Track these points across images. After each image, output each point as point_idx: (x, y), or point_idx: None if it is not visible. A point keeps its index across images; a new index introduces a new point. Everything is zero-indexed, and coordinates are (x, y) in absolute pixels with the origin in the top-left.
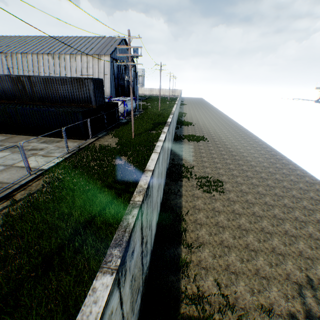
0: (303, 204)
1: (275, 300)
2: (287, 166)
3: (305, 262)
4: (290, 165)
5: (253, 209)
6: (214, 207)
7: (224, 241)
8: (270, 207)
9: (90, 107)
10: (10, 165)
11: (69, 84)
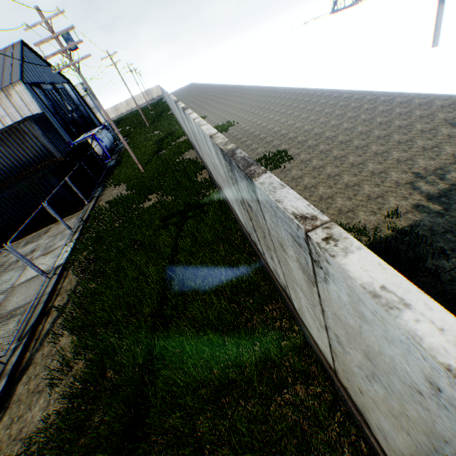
0: (377, 121)
1: (396, 206)
2: (341, 98)
3: (406, 164)
4: (344, 95)
5: (333, 154)
6: (292, 176)
7: (323, 195)
8: (348, 143)
9: (55, 162)
10: (10, 289)
11: (1, 145)
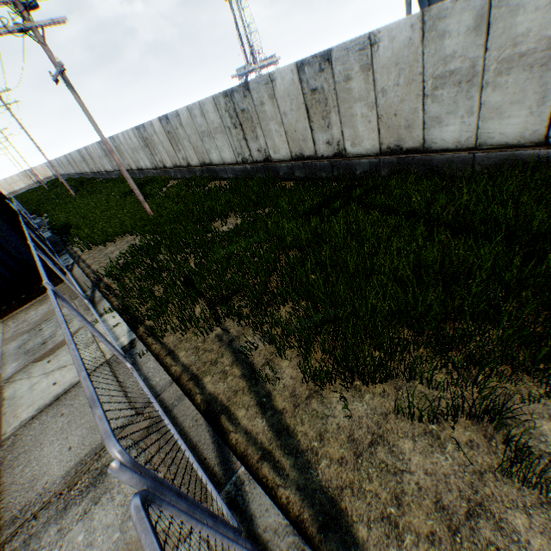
0: None
1: None
2: None
3: None
4: None
5: None
6: None
7: None
8: None
9: None
10: None
11: None
